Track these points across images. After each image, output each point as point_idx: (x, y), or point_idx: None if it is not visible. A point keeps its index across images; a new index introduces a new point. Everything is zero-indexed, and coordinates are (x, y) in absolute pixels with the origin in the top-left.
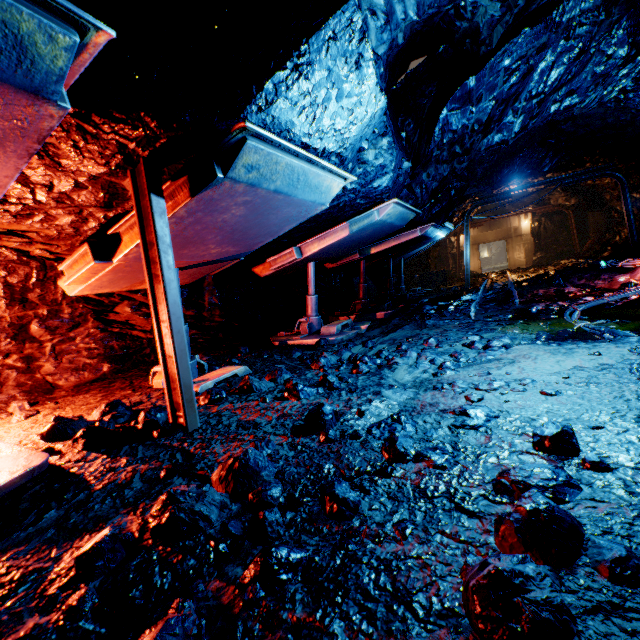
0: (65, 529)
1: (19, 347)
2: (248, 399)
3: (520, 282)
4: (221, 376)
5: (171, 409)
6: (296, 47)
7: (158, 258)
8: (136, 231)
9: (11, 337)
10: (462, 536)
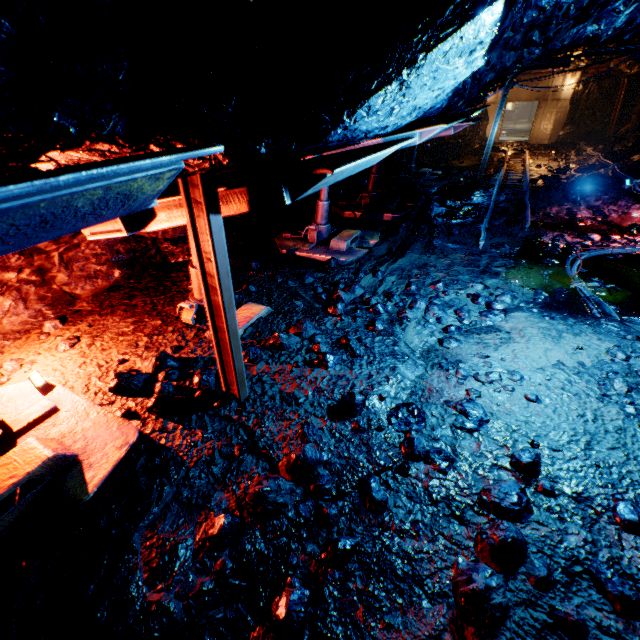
0: (183, 503)
1: (28, 261)
2: (281, 360)
3: (536, 181)
4: (249, 322)
5: (225, 384)
6: (410, 64)
7: (217, 277)
8: (175, 214)
9: (18, 253)
10: (454, 539)
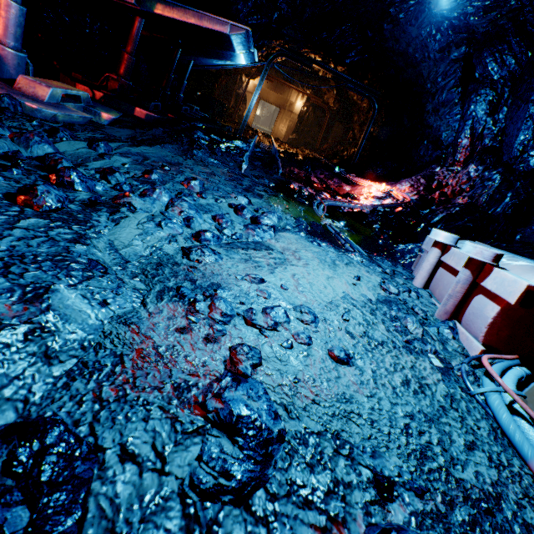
0: None
1: None
2: None
3: (281, 152)
4: None
5: None
6: None
7: None
8: None
9: None
10: None
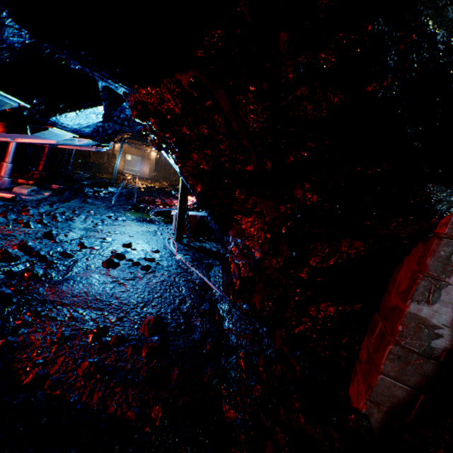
0: None
1: None
2: None
3: (141, 188)
4: None
5: None
6: (80, 110)
7: None
8: None
9: None
10: (102, 259)
